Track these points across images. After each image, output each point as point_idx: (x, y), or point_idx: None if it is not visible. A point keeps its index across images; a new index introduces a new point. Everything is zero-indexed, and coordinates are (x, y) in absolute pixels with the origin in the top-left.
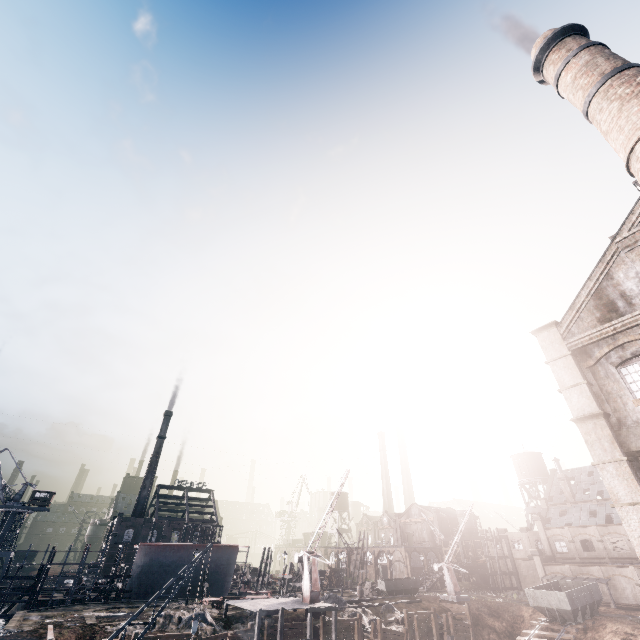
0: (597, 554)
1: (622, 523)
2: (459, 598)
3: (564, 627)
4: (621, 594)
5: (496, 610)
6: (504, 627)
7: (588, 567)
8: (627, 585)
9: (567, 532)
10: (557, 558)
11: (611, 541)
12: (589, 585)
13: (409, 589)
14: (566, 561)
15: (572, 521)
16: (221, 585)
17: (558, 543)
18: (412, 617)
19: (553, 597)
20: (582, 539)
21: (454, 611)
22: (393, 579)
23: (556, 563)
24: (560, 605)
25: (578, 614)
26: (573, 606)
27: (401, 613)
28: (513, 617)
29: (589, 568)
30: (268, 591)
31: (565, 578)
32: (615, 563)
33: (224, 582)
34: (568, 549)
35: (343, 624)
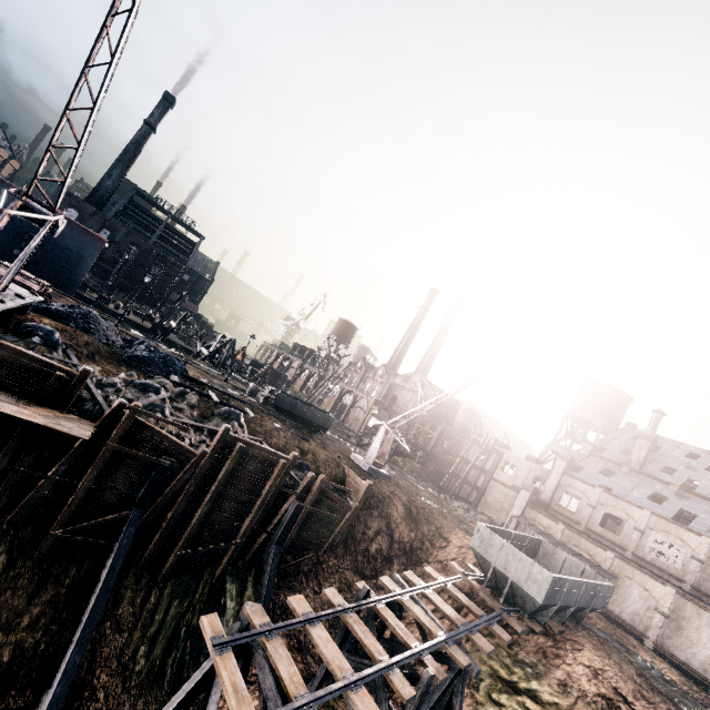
0: (618, 540)
1: (705, 535)
2: (374, 471)
3: (503, 612)
4: (616, 600)
5: (416, 513)
6: (410, 537)
7: (594, 546)
8: (638, 599)
9: (595, 494)
10: (551, 509)
11: (658, 541)
12: (601, 585)
13: (311, 422)
14: (561, 519)
15: (615, 488)
16: (64, 276)
17: (568, 497)
18: (236, 444)
19: (521, 565)
20: (611, 513)
21: (346, 480)
22: (303, 402)
23: (548, 514)
24: (524, 583)
25: (546, 611)
26: (549, 600)
27: (251, 434)
28: (433, 535)
29: (594, 548)
30: (46, 283)
31: (547, 536)
32: (640, 565)
33: (69, 275)
34: (577, 510)
35: (13, 359)
